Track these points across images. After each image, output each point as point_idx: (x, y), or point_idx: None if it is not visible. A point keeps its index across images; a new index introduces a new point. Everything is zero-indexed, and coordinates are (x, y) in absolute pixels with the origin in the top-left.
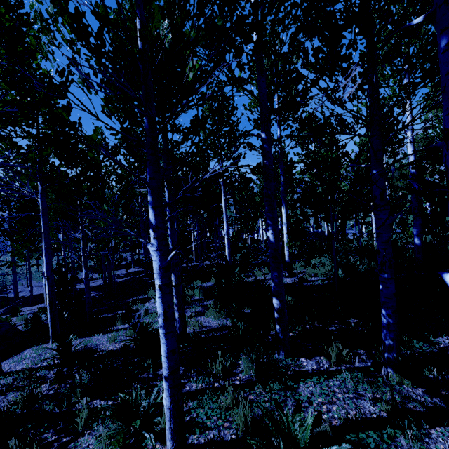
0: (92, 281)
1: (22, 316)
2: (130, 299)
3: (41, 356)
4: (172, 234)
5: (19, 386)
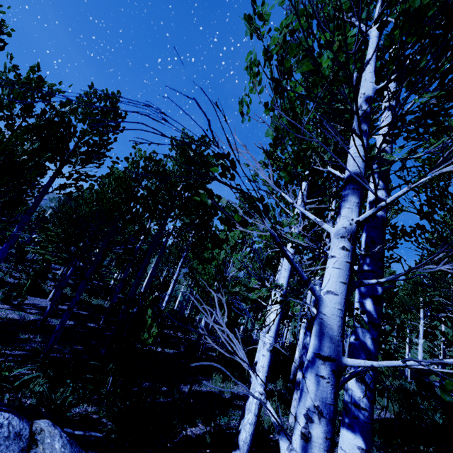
0: None
1: None
2: (182, 387)
3: None
4: None
5: None
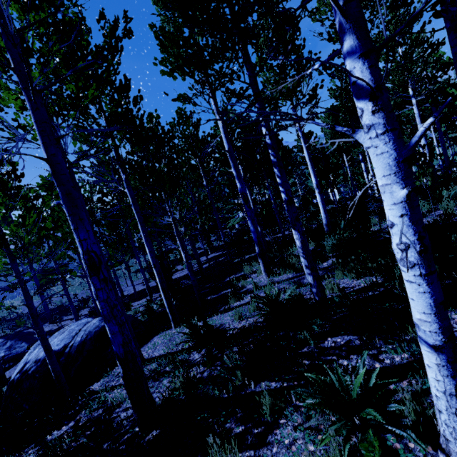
0: (179, 272)
1: (135, 309)
2: (226, 279)
3: (171, 341)
4: (283, 182)
5: (167, 371)
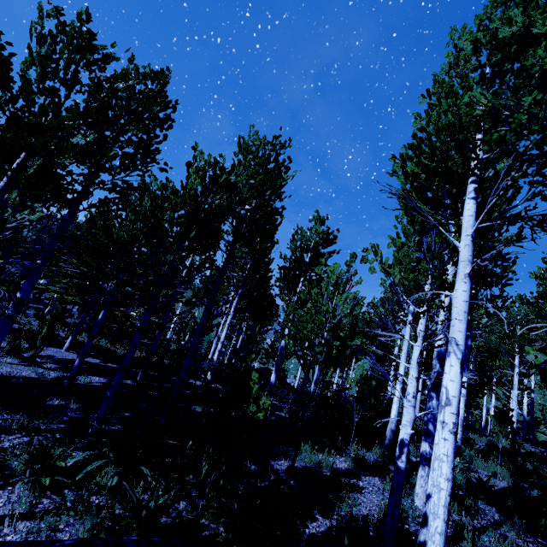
0: None
1: None
2: (272, 463)
3: None
4: None
5: None
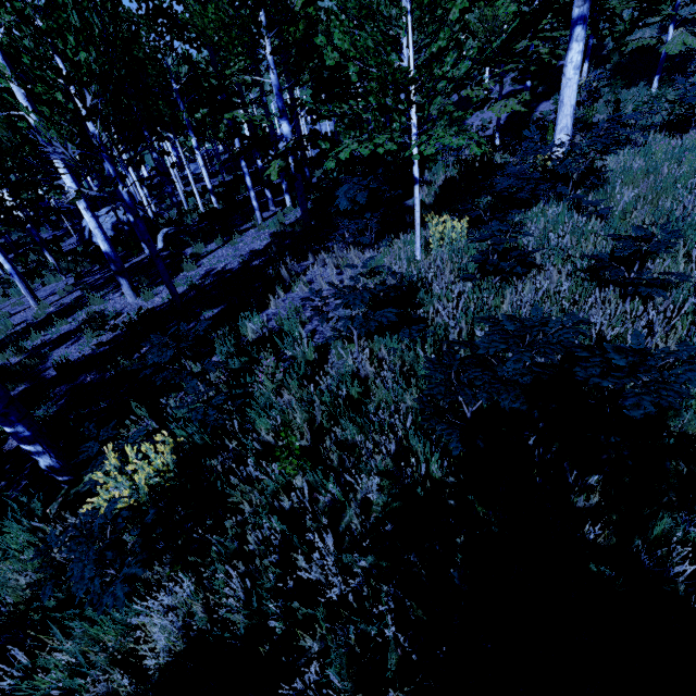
0: None
1: None
2: None
3: None
4: None
5: None
